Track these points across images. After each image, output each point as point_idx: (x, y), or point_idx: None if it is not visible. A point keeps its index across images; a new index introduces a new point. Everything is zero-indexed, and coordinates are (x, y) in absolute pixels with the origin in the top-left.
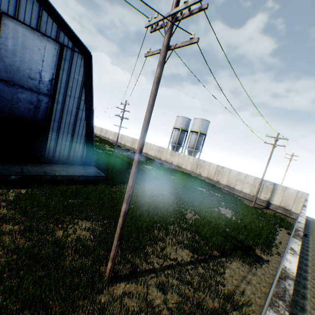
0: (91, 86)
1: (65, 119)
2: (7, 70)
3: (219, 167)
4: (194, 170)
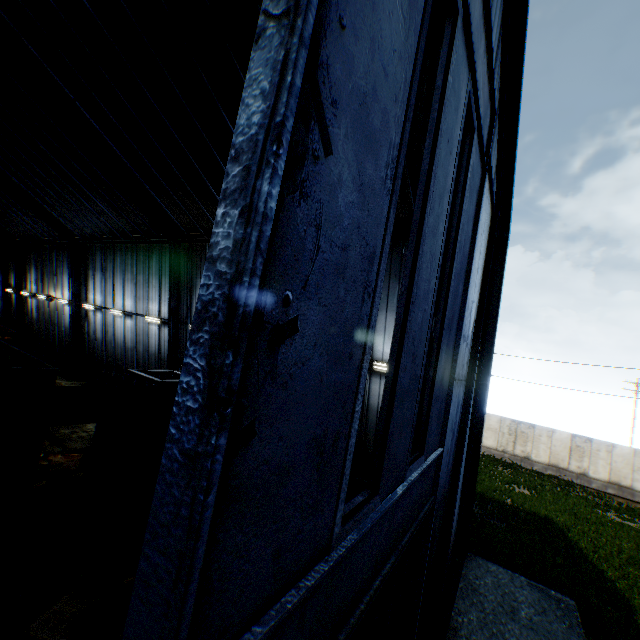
0: (492, 319)
1: None
2: None
3: (577, 440)
4: (507, 448)
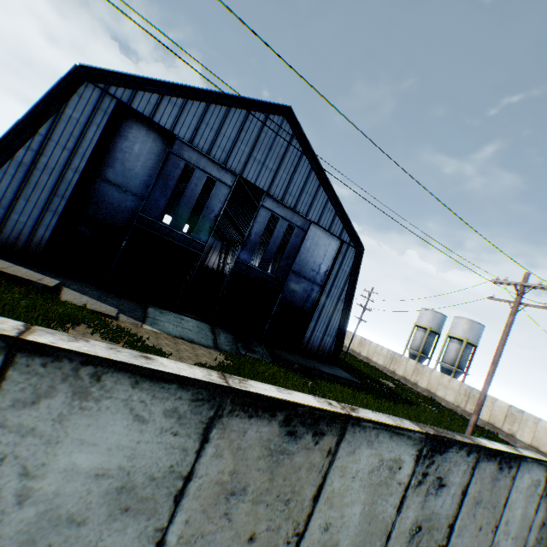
0: (356, 278)
1: (325, 309)
2: (299, 263)
3: (512, 409)
4: (460, 404)
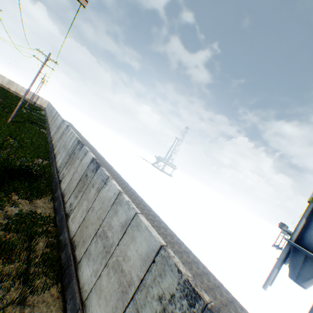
0: None
1: None
2: None
3: (11, 81)
4: None
